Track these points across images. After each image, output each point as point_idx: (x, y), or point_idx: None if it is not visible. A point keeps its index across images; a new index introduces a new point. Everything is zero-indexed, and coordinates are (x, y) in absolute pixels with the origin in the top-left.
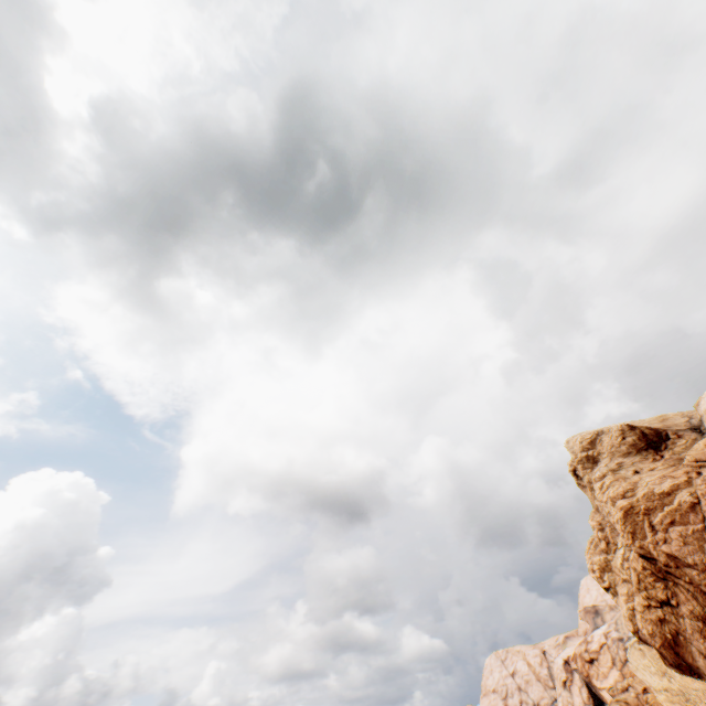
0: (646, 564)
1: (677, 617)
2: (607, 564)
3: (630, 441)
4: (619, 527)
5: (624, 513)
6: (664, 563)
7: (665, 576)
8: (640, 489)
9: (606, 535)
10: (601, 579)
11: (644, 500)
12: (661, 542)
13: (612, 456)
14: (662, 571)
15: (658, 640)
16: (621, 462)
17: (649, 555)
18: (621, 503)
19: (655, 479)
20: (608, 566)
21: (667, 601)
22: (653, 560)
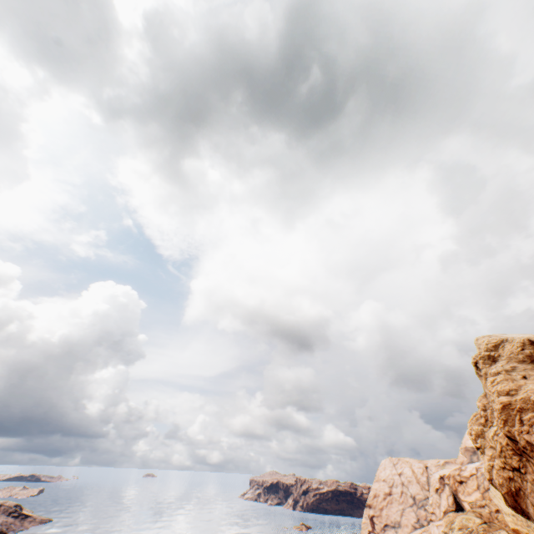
0: (510, 442)
1: (522, 480)
2: (482, 433)
3: (527, 353)
4: (496, 414)
5: (503, 406)
6: (523, 445)
7: (521, 453)
8: (522, 391)
9: (486, 415)
10: (475, 441)
11: (521, 402)
12: (524, 432)
13: (509, 360)
14: (520, 450)
15: (504, 489)
16: (515, 366)
17: (513, 437)
18: (502, 399)
19: None
20: (482, 434)
21: (518, 469)
22: (515, 442)
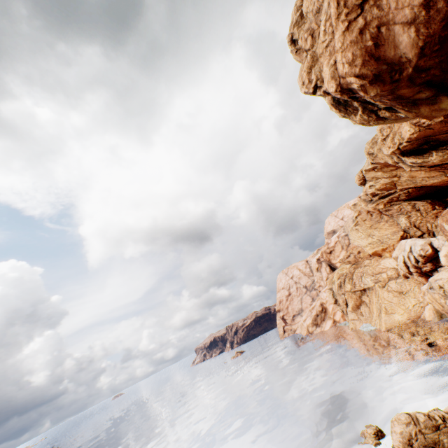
0: None
1: (380, 1)
2: (313, 58)
3: None
4: None
5: None
6: None
7: None
8: None
9: (311, 29)
10: (310, 83)
11: None
12: None
13: None
14: None
15: (358, 62)
16: None
17: None
18: None
19: None
20: (314, 60)
21: None
22: None
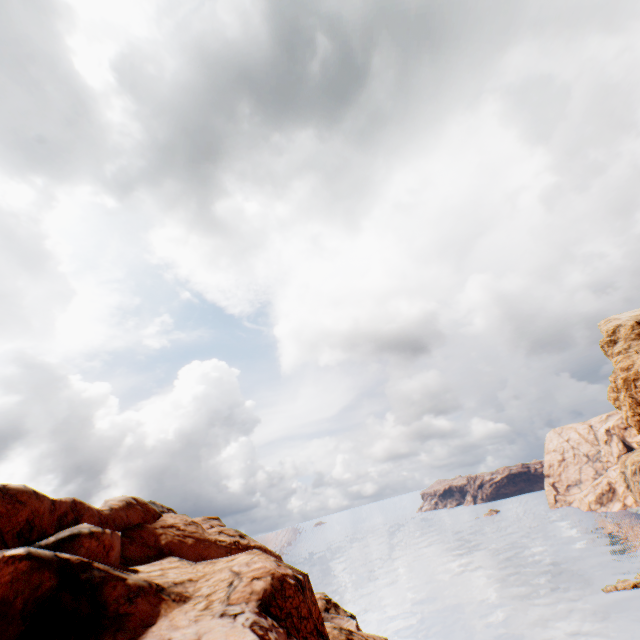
0: (632, 400)
1: None
2: (616, 397)
3: (636, 332)
4: (620, 386)
5: (622, 381)
6: (639, 400)
7: None
8: (635, 364)
9: (616, 385)
10: (614, 404)
11: (632, 375)
12: (638, 392)
13: (625, 340)
14: (639, 403)
15: (636, 427)
16: (630, 344)
17: (633, 397)
18: (621, 376)
19: (639, 365)
20: (617, 398)
21: None
22: (635, 399)
